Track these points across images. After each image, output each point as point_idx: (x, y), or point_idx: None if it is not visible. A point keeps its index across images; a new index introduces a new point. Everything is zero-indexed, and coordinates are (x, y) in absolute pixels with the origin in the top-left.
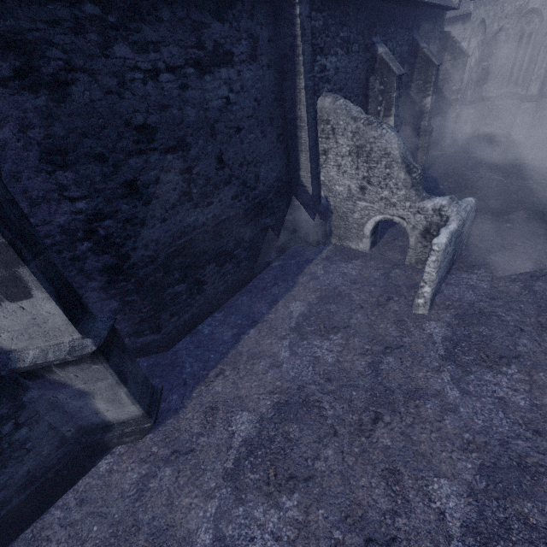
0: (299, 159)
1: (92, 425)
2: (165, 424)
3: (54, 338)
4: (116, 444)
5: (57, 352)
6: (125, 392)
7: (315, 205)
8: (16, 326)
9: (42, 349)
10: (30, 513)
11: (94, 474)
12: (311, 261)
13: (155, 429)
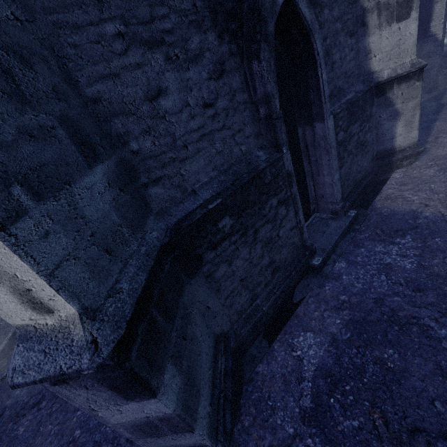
0: (432, 11)
1: (383, 152)
2: (422, 158)
3: (400, 60)
4: (396, 167)
5: (403, 69)
6: (418, 115)
7: (441, 51)
8: (387, 48)
9: (392, 69)
10: (368, 195)
11: (394, 179)
12: (442, 95)
13: (417, 160)
